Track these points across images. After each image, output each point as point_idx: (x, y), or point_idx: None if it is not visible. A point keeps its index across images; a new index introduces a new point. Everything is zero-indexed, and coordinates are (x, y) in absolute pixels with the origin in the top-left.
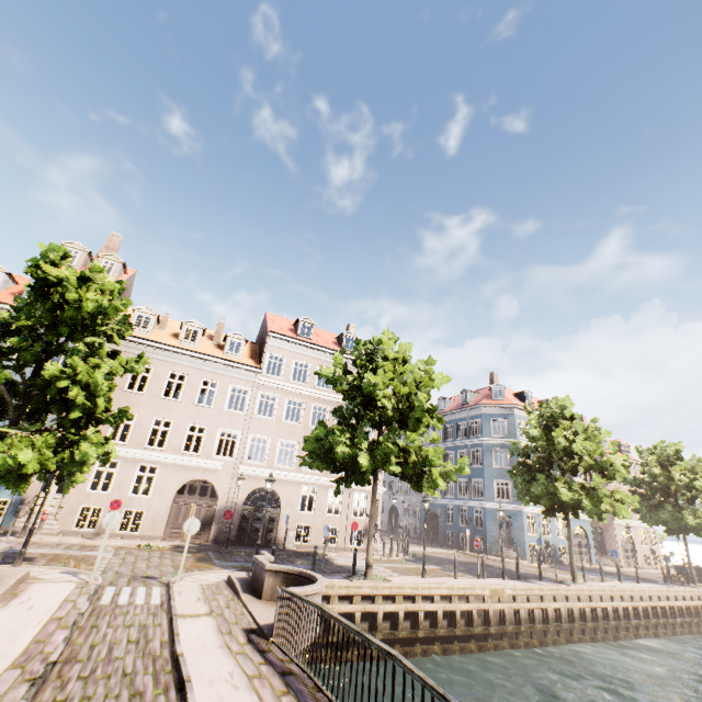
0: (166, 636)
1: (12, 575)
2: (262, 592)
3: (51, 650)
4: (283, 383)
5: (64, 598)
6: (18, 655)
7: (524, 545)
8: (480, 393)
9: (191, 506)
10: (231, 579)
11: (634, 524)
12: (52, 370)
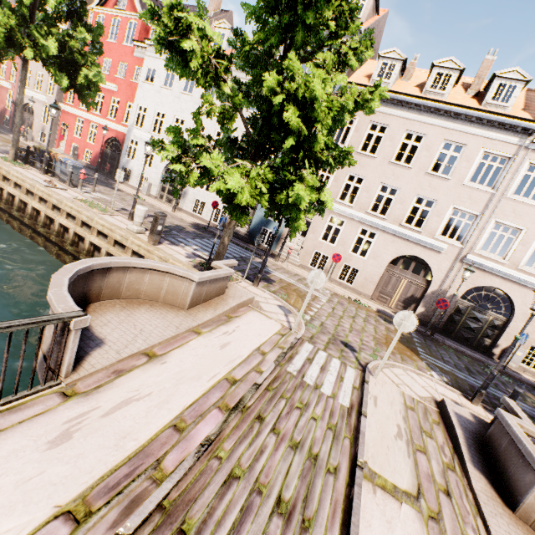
0: (334, 528)
1: (237, 297)
2: (517, 503)
3: (168, 467)
4: None
5: (258, 344)
6: (129, 452)
7: None
8: None
9: (401, 279)
10: (447, 413)
11: None
12: (269, 83)
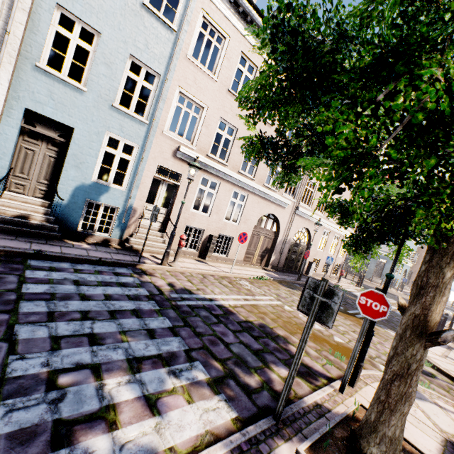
0: None
1: None
2: None
3: None
4: None
5: None
6: None
7: None
8: None
9: (260, 236)
10: None
11: None
12: None
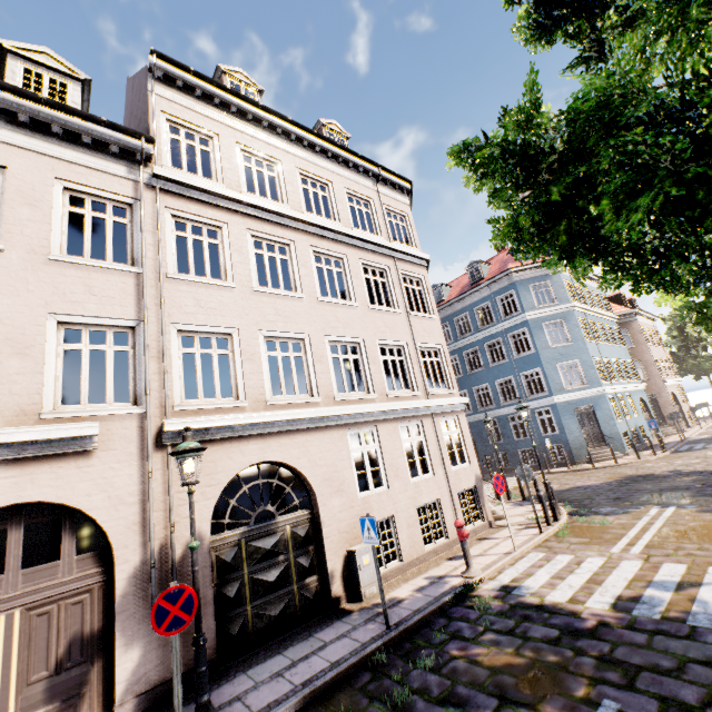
0: None
1: None
2: None
3: None
4: (228, 191)
5: None
6: None
7: (620, 437)
8: (493, 263)
9: None
10: None
11: (673, 383)
12: None
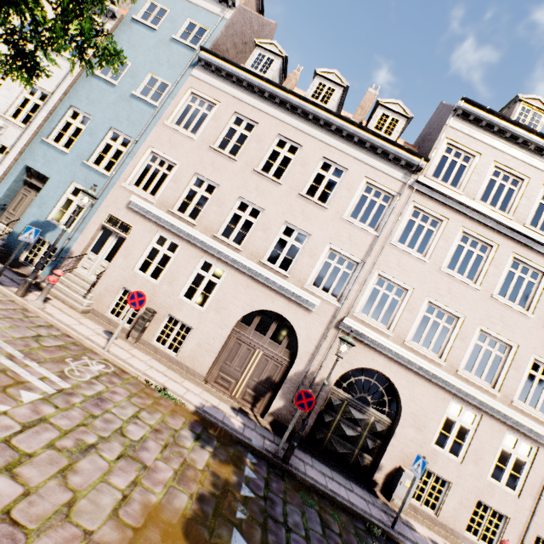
0: None
1: None
2: None
3: None
4: (462, 198)
5: None
6: None
7: None
8: None
9: (255, 349)
10: None
11: None
12: None
